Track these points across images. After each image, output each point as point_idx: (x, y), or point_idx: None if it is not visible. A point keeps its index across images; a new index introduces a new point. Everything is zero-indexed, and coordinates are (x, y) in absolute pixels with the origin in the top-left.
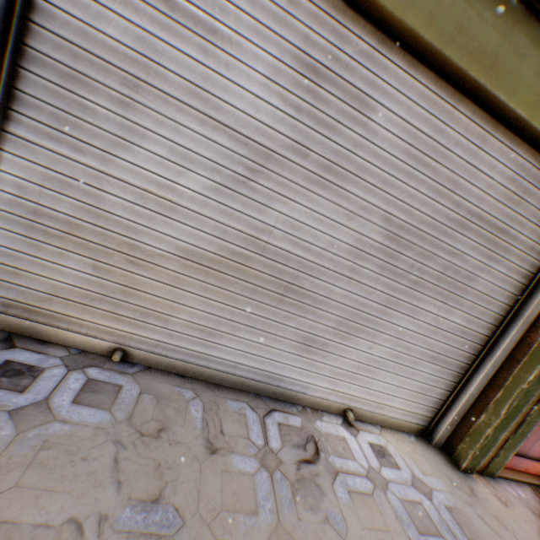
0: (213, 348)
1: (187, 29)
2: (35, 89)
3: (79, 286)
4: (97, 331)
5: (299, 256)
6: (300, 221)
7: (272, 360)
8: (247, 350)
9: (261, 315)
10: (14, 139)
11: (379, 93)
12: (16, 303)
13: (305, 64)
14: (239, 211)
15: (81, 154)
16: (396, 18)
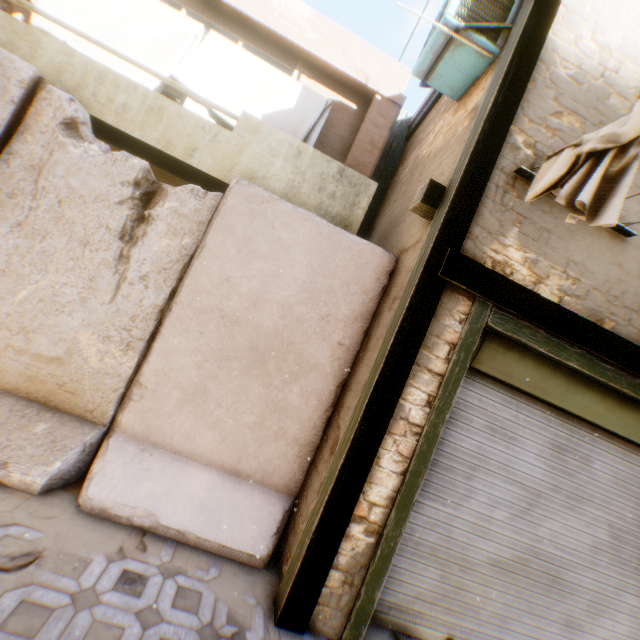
0: (505, 632)
1: (500, 438)
2: (429, 476)
3: (431, 589)
4: (436, 622)
5: (558, 555)
6: (558, 531)
7: (544, 639)
8: (528, 632)
9: (537, 601)
10: (415, 502)
11: (593, 453)
12: (395, 604)
13: (554, 445)
14: (523, 529)
15: (444, 506)
16: (603, 427)
